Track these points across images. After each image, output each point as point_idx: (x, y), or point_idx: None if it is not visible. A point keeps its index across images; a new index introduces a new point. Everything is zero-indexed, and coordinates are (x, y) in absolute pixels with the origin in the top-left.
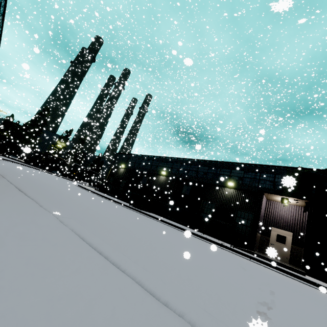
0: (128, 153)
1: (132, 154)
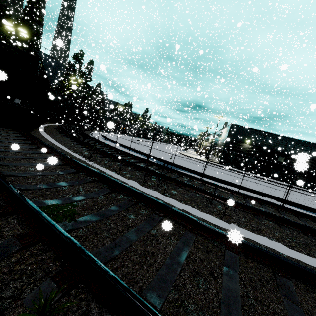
0: (253, 128)
1: (258, 130)
